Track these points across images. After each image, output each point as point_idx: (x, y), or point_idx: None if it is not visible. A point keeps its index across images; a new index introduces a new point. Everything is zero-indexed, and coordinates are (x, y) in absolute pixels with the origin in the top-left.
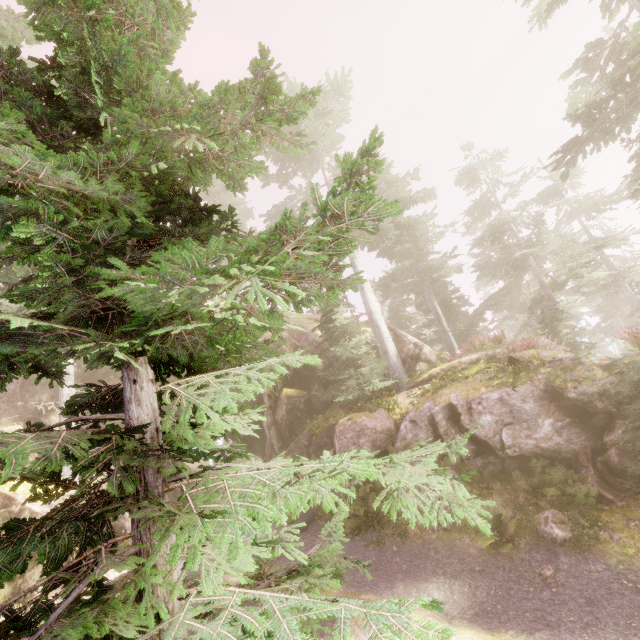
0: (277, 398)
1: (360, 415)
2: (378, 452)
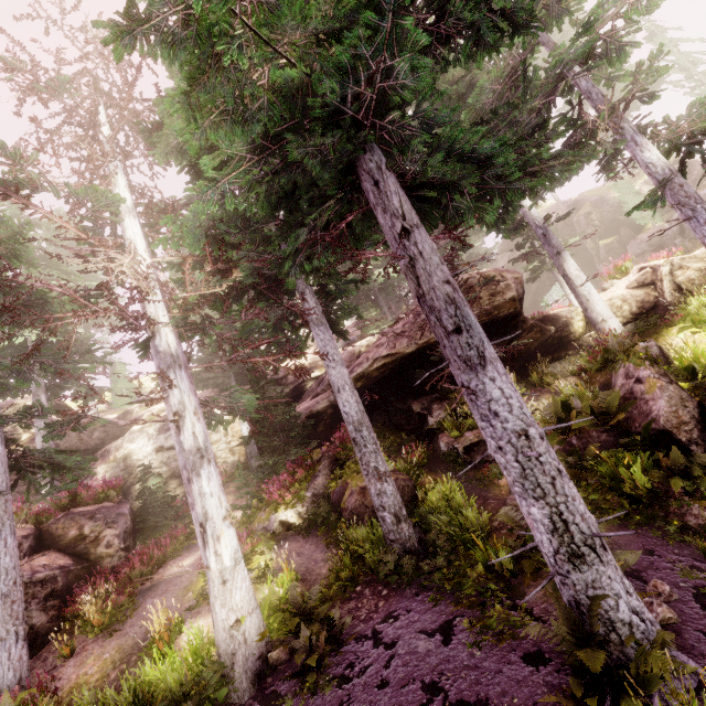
0: (598, 248)
1: (640, 234)
2: (653, 248)
